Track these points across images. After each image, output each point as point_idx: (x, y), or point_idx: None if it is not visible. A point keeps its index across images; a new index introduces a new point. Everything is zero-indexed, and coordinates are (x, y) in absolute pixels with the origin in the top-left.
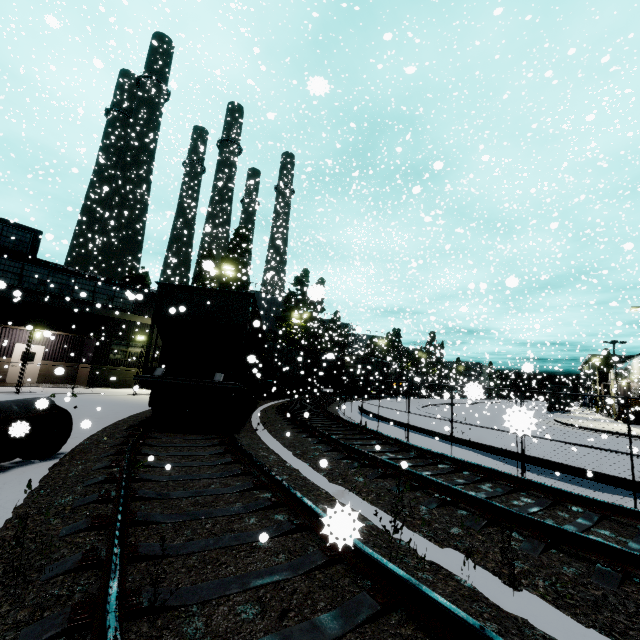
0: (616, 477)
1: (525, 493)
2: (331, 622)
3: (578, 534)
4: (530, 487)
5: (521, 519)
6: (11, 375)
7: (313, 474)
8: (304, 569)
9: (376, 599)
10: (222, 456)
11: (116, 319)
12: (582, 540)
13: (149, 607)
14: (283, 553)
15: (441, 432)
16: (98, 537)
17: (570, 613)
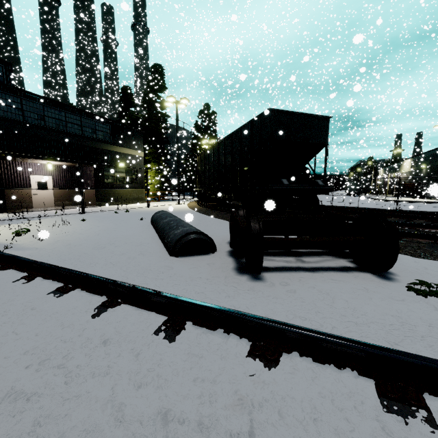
0: None
1: None
2: None
3: None
4: None
5: None
6: (35, 202)
7: None
8: None
9: None
10: None
11: (102, 150)
12: None
13: None
14: None
15: (383, 208)
16: None
17: None
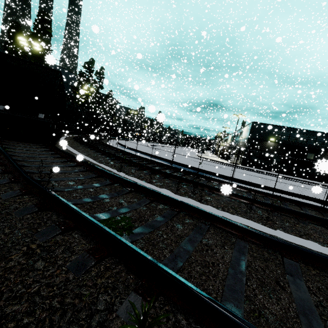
0: (199, 168)
1: (168, 169)
2: (97, 185)
3: (173, 174)
4: (170, 168)
5: (161, 172)
6: None
7: (93, 161)
8: (89, 177)
9: (111, 181)
10: (48, 152)
11: None
12: (174, 176)
13: (39, 178)
14: (81, 175)
15: (150, 154)
16: (3, 168)
17: (162, 187)
